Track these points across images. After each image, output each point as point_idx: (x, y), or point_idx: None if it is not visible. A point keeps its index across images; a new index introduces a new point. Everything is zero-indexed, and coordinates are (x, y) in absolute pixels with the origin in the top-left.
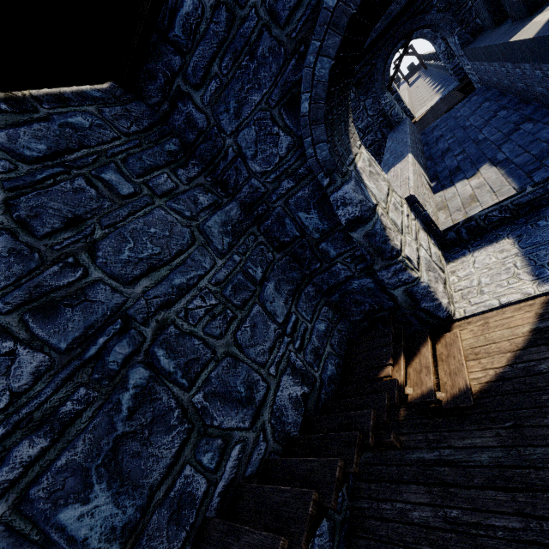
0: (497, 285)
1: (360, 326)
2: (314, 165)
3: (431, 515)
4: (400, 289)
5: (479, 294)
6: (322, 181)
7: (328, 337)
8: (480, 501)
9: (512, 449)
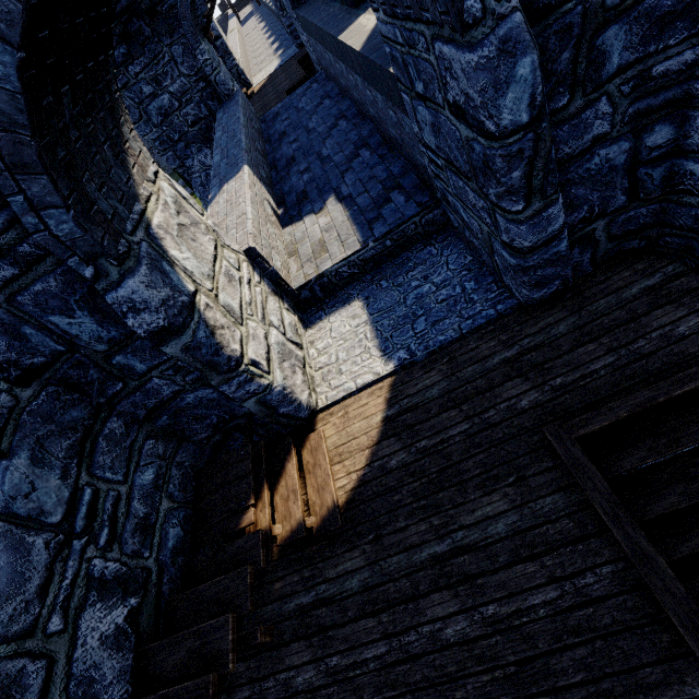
0: (353, 362)
1: (211, 443)
2: (51, 244)
3: (314, 674)
4: (250, 401)
5: (338, 374)
6: (81, 270)
7: (163, 486)
8: (355, 636)
9: (376, 565)
